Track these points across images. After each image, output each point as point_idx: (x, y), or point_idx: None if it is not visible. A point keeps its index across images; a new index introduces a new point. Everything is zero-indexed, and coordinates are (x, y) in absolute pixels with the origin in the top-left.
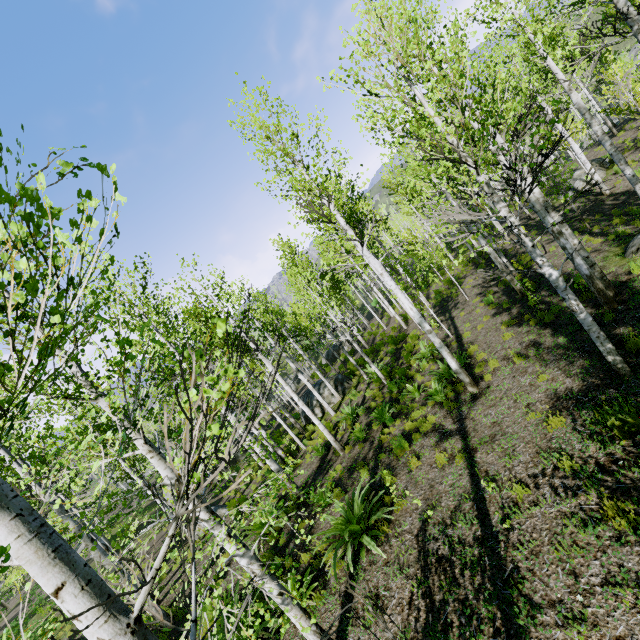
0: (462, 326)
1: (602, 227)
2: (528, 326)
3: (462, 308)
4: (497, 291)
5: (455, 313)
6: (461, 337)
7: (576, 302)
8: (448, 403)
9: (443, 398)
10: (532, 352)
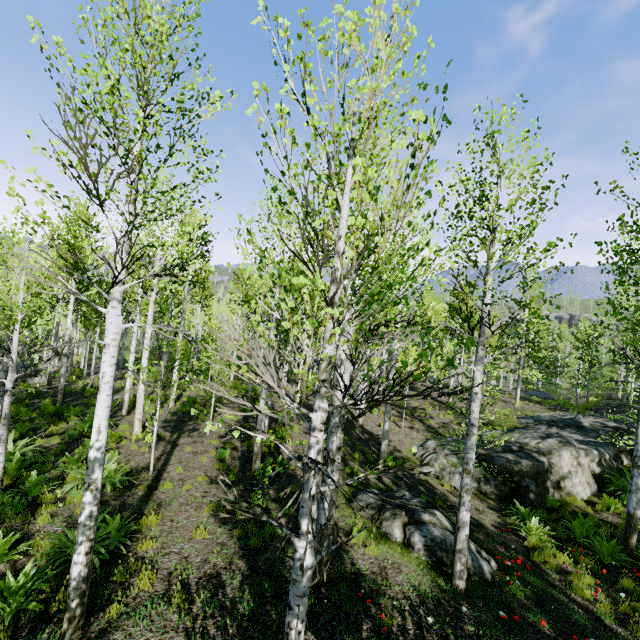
0: (174, 466)
1: (346, 452)
2: (230, 534)
3: (195, 440)
4: (238, 448)
5: (184, 441)
6: (159, 484)
7: (301, 624)
8: (5, 637)
9: (7, 619)
10: (203, 596)
